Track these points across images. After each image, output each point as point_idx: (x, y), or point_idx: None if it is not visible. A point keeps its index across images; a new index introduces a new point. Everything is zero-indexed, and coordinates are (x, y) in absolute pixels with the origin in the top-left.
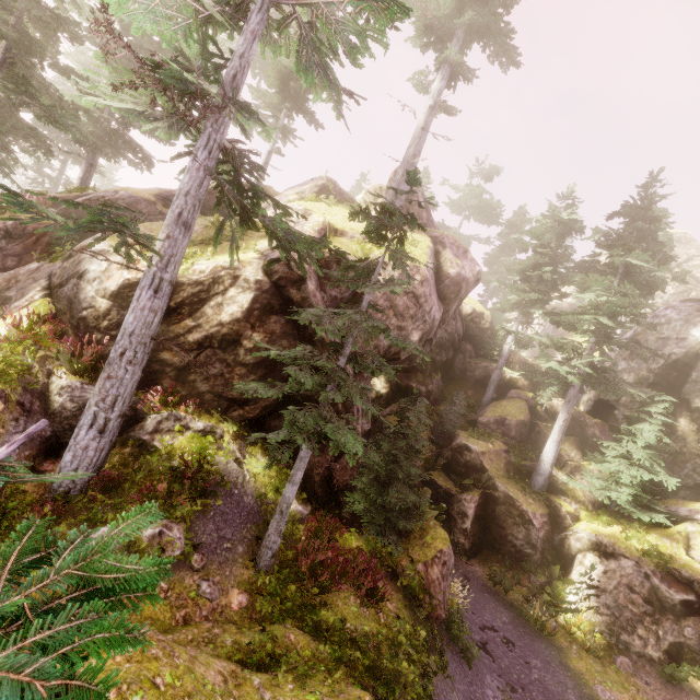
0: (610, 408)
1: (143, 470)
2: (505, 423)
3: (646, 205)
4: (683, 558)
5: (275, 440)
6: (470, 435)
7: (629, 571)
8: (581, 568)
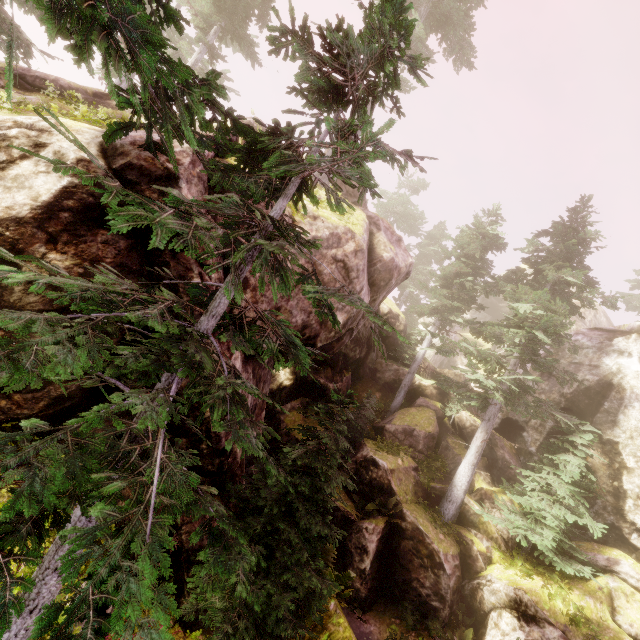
0: (519, 429)
1: None
2: (414, 434)
3: (577, 227)
4: (610, 626)
5: None
6: (379, 447)
7: None
8: (496, 632)
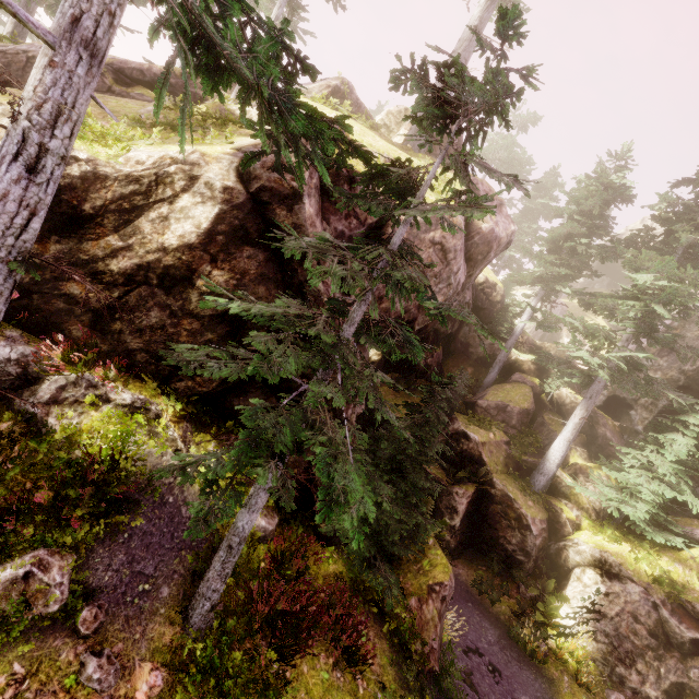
0: (626, 407)
1: (21, 463)
2: (507, 410)
3: None
4: (696, 589)
5: (213, 474)
6: (470, 422)
7: (635, 598)
8: (578, 584)
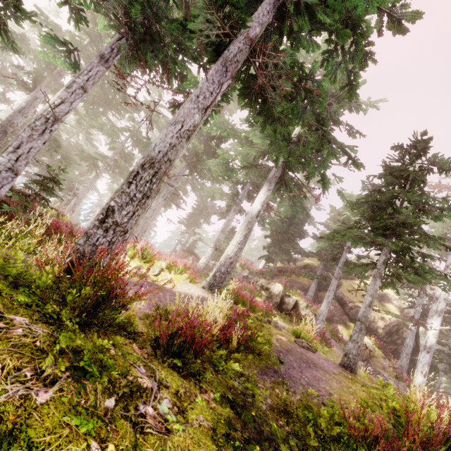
0: None
1: None
2: None
3: None
4: None
5: None
6: None
7: None
8: None
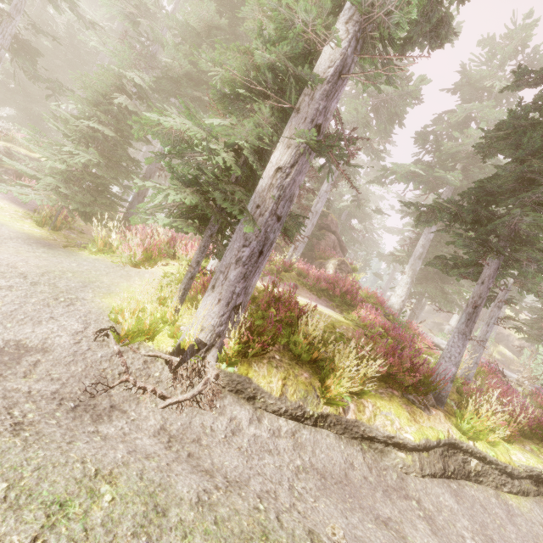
0: None
1: None
2: None
3: None
4: None
5: None
6: None
7: None
8: None
